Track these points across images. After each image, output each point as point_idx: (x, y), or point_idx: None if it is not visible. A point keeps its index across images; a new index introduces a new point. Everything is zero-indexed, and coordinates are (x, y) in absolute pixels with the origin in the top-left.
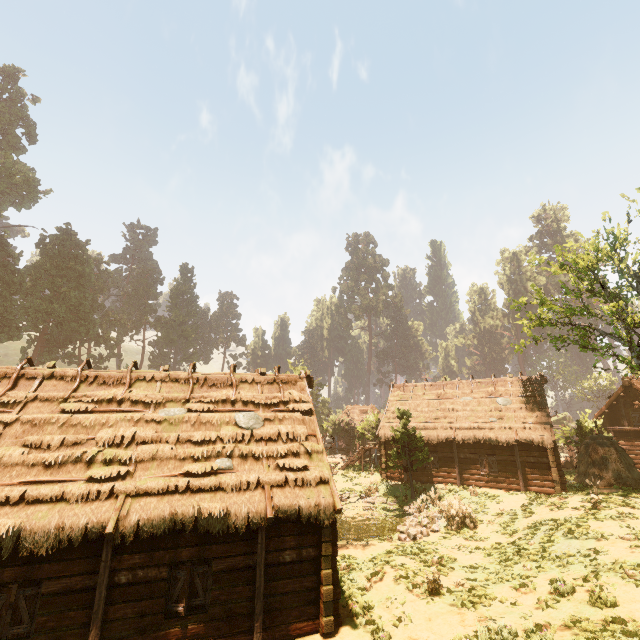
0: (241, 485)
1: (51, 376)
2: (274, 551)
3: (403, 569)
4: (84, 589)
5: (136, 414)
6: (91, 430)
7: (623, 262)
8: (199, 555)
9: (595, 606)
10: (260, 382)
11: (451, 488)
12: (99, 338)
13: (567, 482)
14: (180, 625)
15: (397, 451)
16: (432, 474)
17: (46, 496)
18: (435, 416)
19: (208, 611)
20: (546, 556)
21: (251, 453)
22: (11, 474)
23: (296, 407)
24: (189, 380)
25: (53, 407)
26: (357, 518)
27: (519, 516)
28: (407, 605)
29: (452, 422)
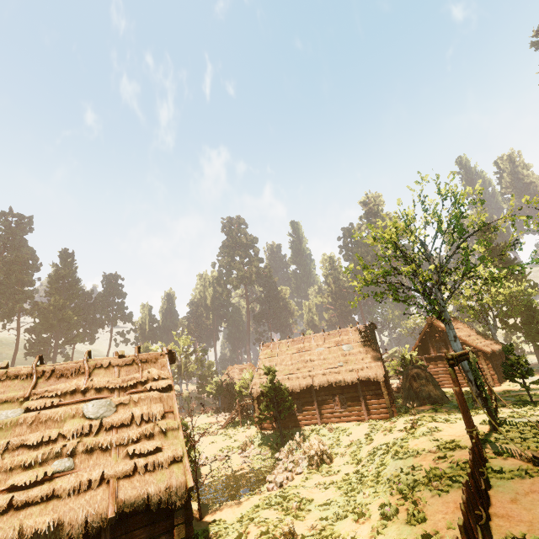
0: (81, 486)
1: None
2: None
3: (265, 525)
4: None
5: None
6: None
7: (413, 235)
8: None
9: (411, 524)
10: (117, 365)
11: (313, 428)
12: None
13: (398, 405)
14: None
15: (266, 404)
16: (298, 419)
17: None
18: (297, 367)
19: None
20: (380, 480)
21: (98, 445)
22: None
23: (154, 386)
24: (32, 375)
25: None
26: (234, 475)
27: (363, 444)
28: None
29: (310, 371)
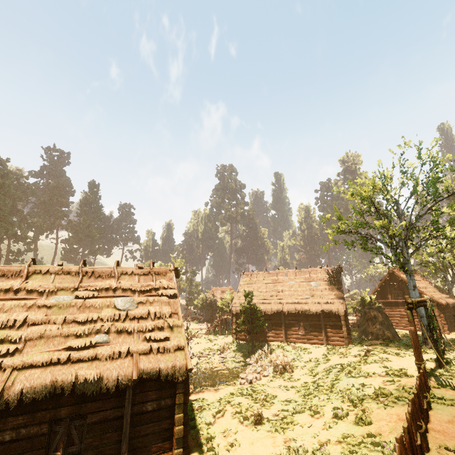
0: (114, 355)
1: None
2: (139, 403)
3: (239, 407)
4: None
5: (29, 301)
6: None
7: (389, 193)
8: (76, 412)
9: (359, 425)
10: (138, 274)
11: (279, 344)
12: (17, 236)
13: (353, 337)
14: None
15: (243, 320)
16: (267, 335)
17: None
18: (270, 295)
19: None
20: (334, 390)
21: (125, 329)
22: None
23: (164, 292)
24: (79, 273)
25: None
26: (213, 369)
27: (320, 362)
28: (238, 434)
29: (281, 299)
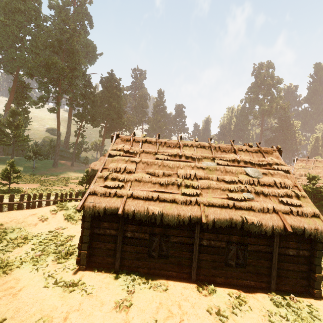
0: (263, 209)
1: (145, 141)
2: (282, 247)
3: None
4: (188, 243)
5: (191, 163)
6: (173, 169)
7: None
8: (241, 240)
9: None
10: (250, 151)
11: None
12: (126, 127)
13: None
14: (232, 270)
15: None
16: None
17: (167, 199)
18: None
19: (246, 268)
20: None
21: (262, 192)
22: (147, 186)
23: (279, 168)
24: (210, 147)
25: (151, 156)
26: None
27: None
28: None
29: None
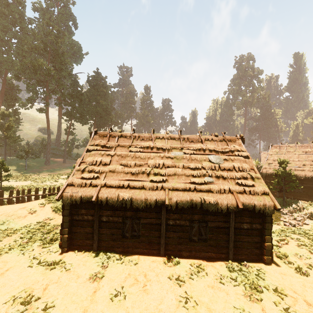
0: (221, 190)
1: (120, 136)
2: (238, 222)
3: (301, 241)
4: (156, 224)
5: (161, 154)
6: (144, 160)
7: None
8: (202, 219)
9: None
10: (215, 140)
11: (311, 203)
12: (115, 123)
13: None
14: (195, 245)
15: (277, 181)
16: (297, 195)
17: (137, 186)
18: (303, 164)
19: (207, 242)
20: None
21: (221, 175)
22: (120, 176)
23: (239, 154)
24: (180, 138)
25: (126, 149)
26: None
27: None
28: (312, 260)
29: None
